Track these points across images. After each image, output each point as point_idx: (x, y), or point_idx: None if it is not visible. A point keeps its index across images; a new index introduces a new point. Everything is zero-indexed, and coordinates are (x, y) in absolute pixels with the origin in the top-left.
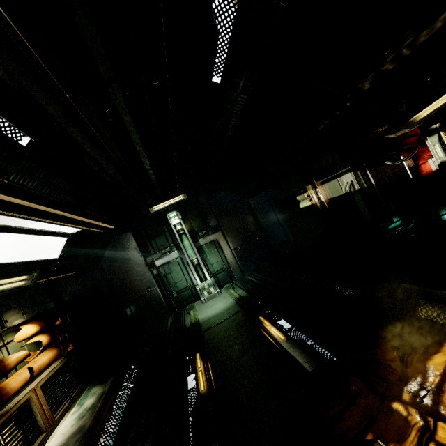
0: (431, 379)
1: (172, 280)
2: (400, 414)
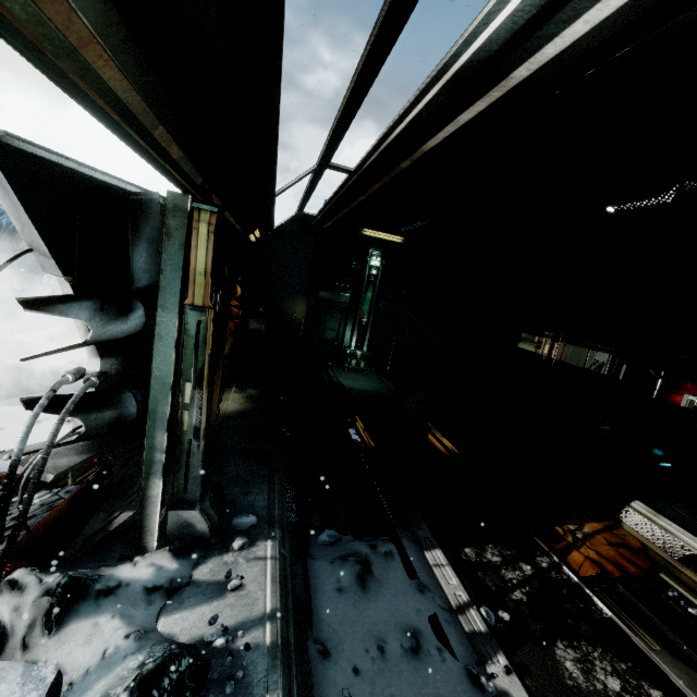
0: (585, 530)
1: (324, 323)
2: (558, 533)
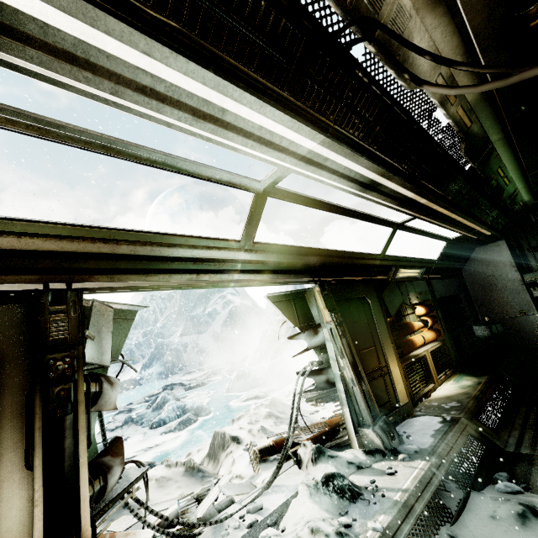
0: None
1: None
2: None
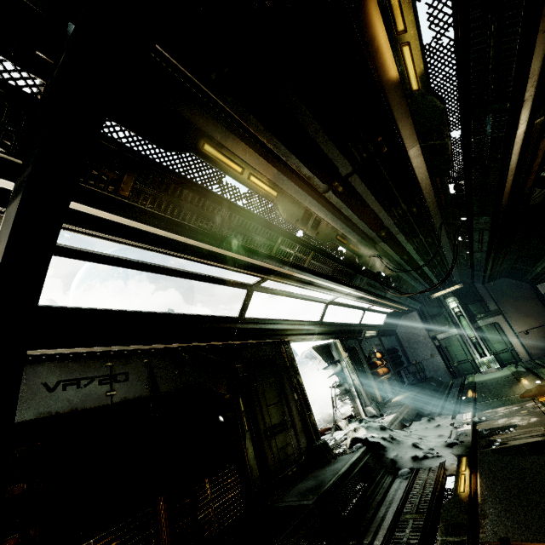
0: None
1: (452, 352)
2: None
